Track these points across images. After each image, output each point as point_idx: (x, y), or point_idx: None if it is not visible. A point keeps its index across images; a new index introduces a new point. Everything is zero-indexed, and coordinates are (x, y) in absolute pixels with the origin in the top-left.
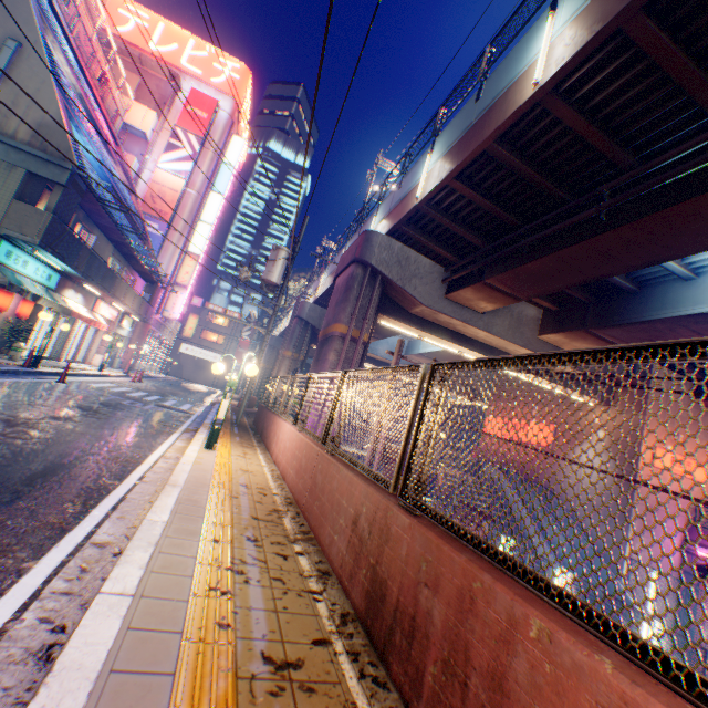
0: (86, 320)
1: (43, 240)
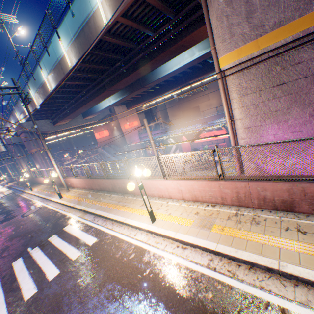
0: None
1: None
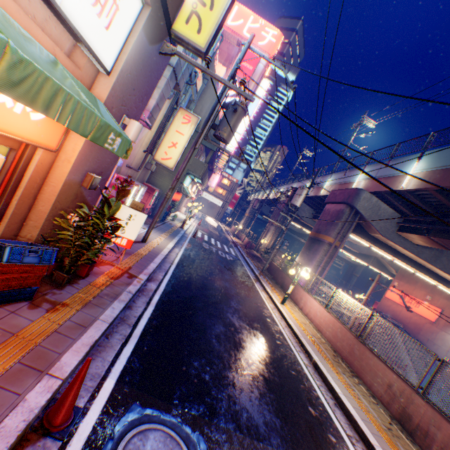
0: (192, 198)
1: (202, 176)
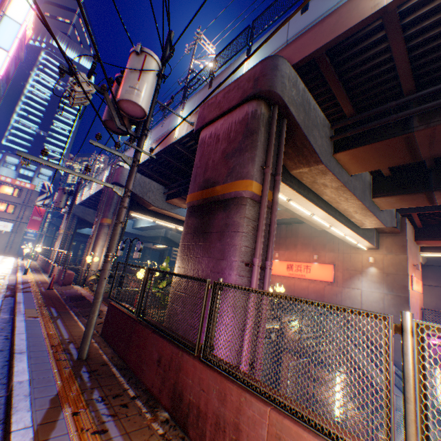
0: None
1: None
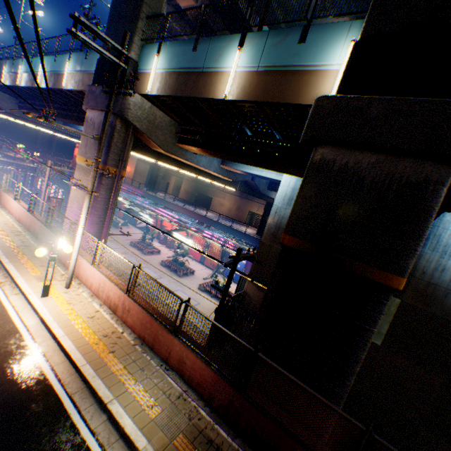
0: None
1: None
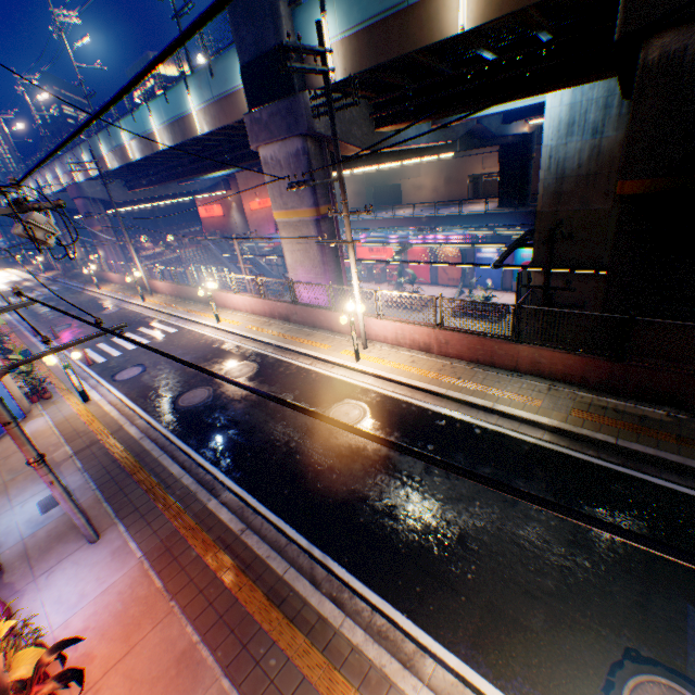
0: None
1: None
